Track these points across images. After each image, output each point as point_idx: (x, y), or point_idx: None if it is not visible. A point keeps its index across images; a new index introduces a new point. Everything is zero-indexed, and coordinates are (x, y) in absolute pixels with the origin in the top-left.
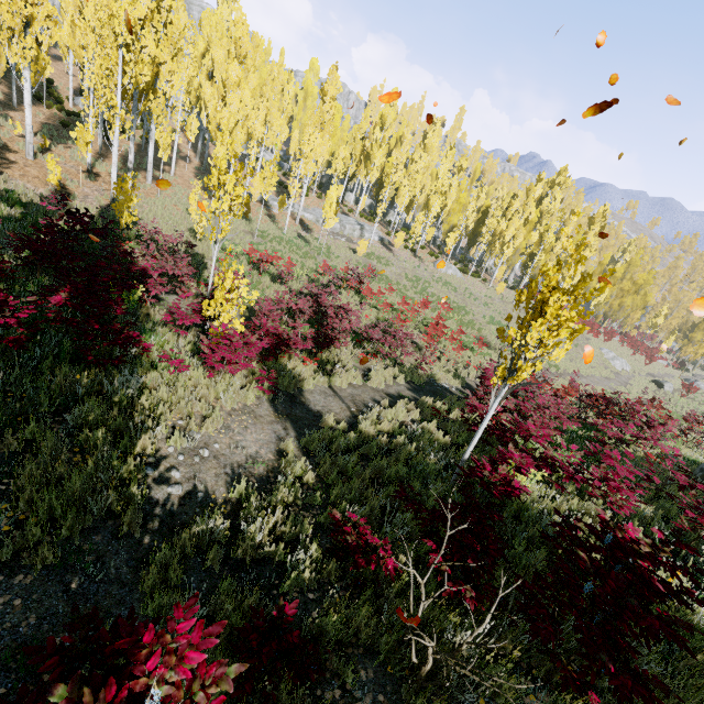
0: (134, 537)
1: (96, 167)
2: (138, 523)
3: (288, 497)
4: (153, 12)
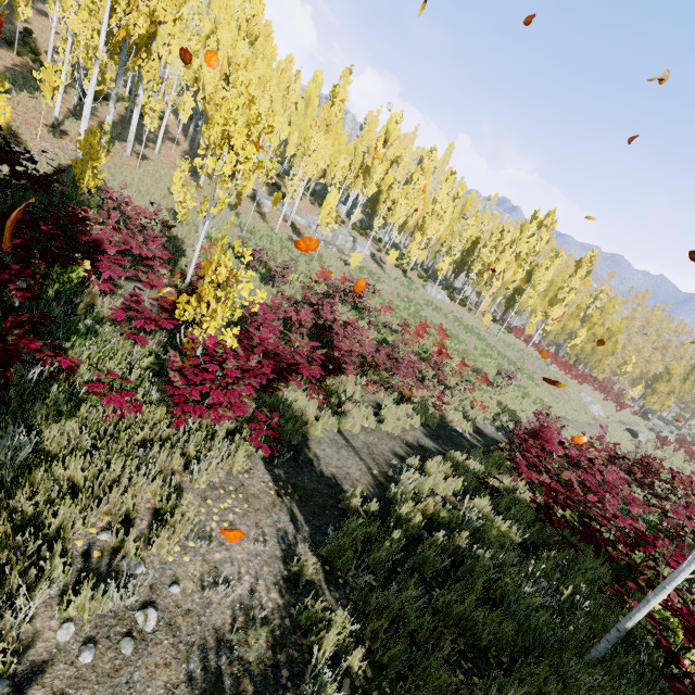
0: None
1: (64, 125)
2: None
3: None
4: None
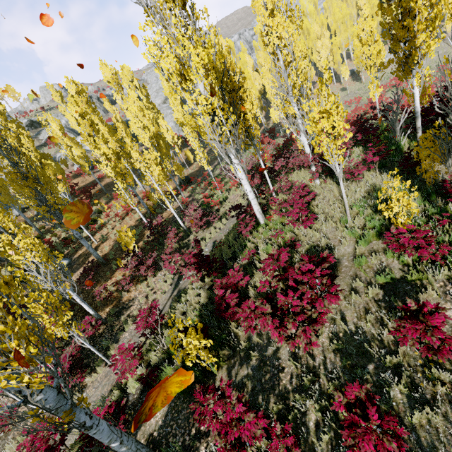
0: None
1: None
2: None
3: None
4: None
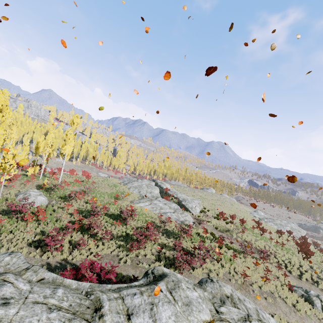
0: None
1: None
2: None
3: None
4: None
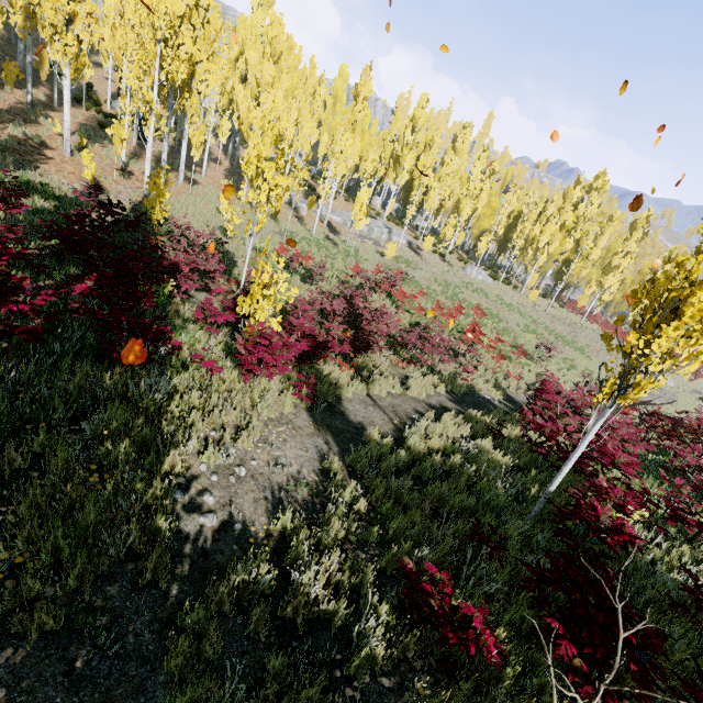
0: (159, 587)
1: (130, 166)
2: (163, 566)
3: (340, 532)
4: (192, 9)
